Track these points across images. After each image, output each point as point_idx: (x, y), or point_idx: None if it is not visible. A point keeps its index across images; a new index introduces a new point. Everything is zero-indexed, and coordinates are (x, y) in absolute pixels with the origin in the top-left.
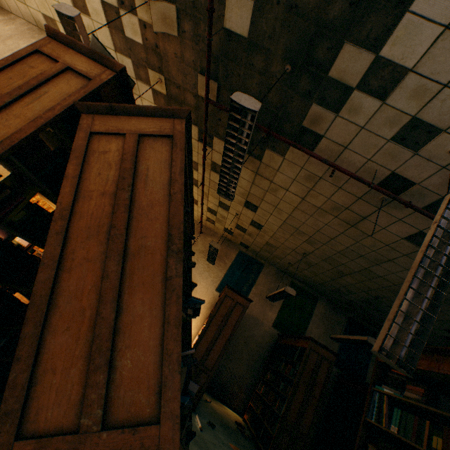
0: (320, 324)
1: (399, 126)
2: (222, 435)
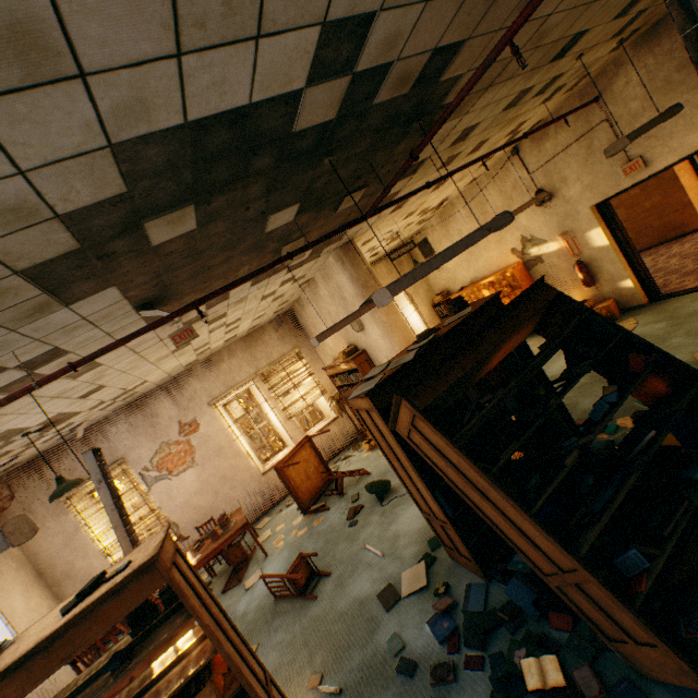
0: None
1: None
2: None
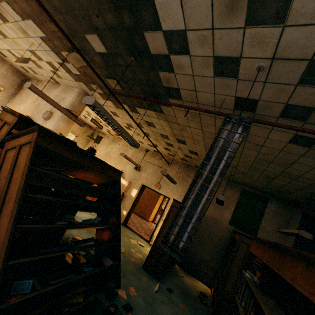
0: (273, 220)
1: (211, 66)
2: (176, 298)
